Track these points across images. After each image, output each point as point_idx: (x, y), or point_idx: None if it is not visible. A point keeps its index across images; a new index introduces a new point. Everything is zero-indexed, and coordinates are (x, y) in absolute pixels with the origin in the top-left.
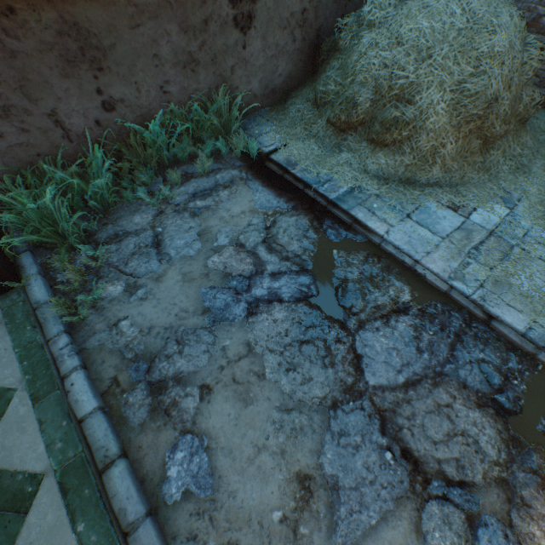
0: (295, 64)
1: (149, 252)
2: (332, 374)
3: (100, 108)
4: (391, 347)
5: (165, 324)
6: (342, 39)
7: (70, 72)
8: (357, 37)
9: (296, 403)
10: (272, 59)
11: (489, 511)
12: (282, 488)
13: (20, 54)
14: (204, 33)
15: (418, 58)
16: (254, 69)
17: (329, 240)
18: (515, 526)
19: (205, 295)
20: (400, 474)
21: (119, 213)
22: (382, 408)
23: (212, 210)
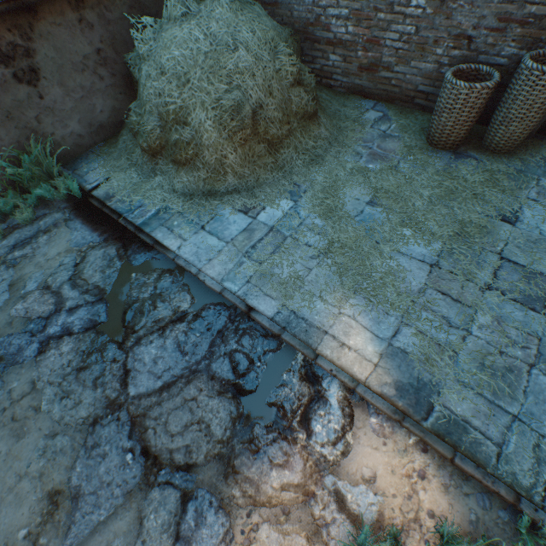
0: (115, 98)
1: None
2: (100, 393)
3: None
4: (159, 356)
5: None
6: (133, 72)
7: None
8: (140, 69)
9: (64, 427)
10: (83, 100)
11: (207, 484)
12: (33, 508)
13: None
14: None
15: (180, 84)
16: (65, 113)
17: (131, 265)
18: (221, 493)
19: (2, 343)
20: (135, 471)
21: None
22: (136, 414)
23: (30, 258)
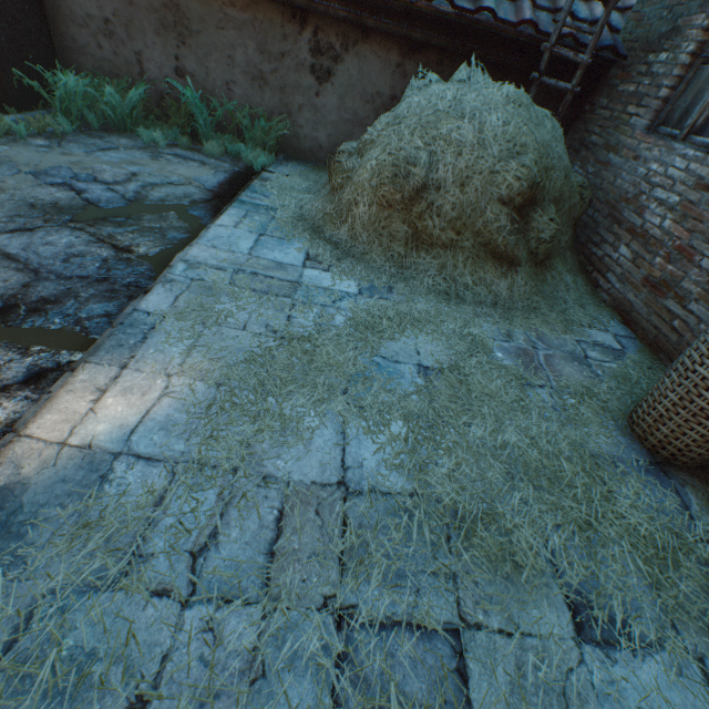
0: None
1: (92, 148)
2: (0, 221)
3: (174, 71)
4: (59, 245)
5: (16, 161)
6: None
7: (162, 34)
8: None
9: None
10: (347, 122)
11: None
12: None
13: (135, 6)
14: (280, 63)
15: (392, 123)
16: (325, 121)
17: (186, 209)
18: None
19: (60, 168)
20: None
21: (125, 135)
22: None
23: (169, 165)
